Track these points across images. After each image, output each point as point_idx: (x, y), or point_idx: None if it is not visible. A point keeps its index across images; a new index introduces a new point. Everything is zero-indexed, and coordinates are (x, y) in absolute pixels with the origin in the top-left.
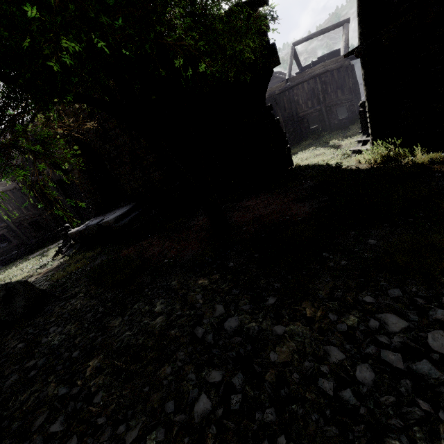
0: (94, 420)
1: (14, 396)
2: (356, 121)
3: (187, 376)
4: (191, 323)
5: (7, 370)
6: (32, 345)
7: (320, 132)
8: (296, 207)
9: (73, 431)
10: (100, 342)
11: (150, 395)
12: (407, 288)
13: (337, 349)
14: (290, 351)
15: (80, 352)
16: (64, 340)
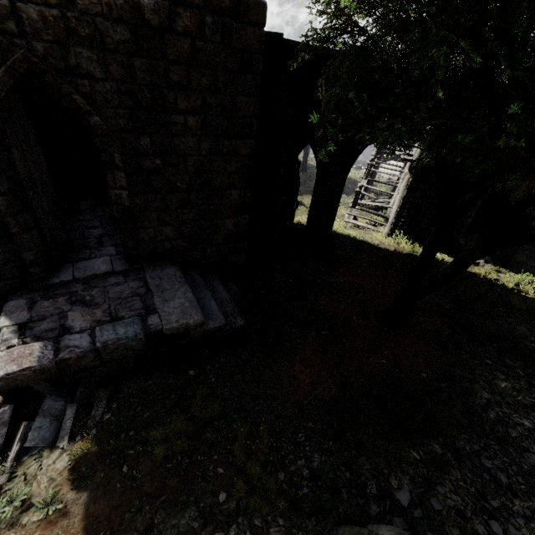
0: None
1: None
2: None
3: None
4: None
5: None
6: None
7: None
8: None
9: None
10: None
11: None
12: None
13: None
14: None
15: None
16: None
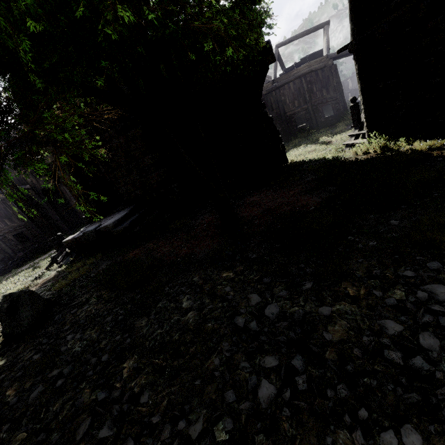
0: (148, 420)
1: (44, 408)
2: (342, 119)
3: (240, 364)
4: (227, 315)
5: (27, 383)
6: (52, 354)
7: (308, 130)
8: (305, 199)
9: (126, 433)
10: (130, 343)
11: (203, 388)
12: (444, 260)
13: (393, 321)
14: (343, 329)
15: (110, 355)
16: (86, 346)
